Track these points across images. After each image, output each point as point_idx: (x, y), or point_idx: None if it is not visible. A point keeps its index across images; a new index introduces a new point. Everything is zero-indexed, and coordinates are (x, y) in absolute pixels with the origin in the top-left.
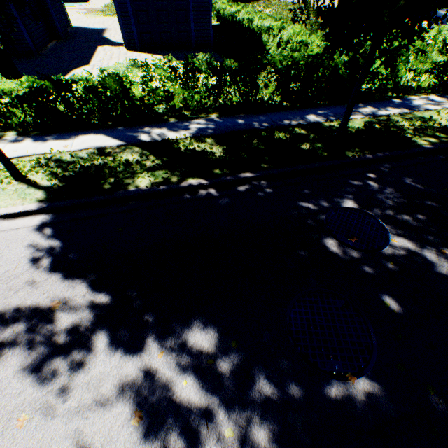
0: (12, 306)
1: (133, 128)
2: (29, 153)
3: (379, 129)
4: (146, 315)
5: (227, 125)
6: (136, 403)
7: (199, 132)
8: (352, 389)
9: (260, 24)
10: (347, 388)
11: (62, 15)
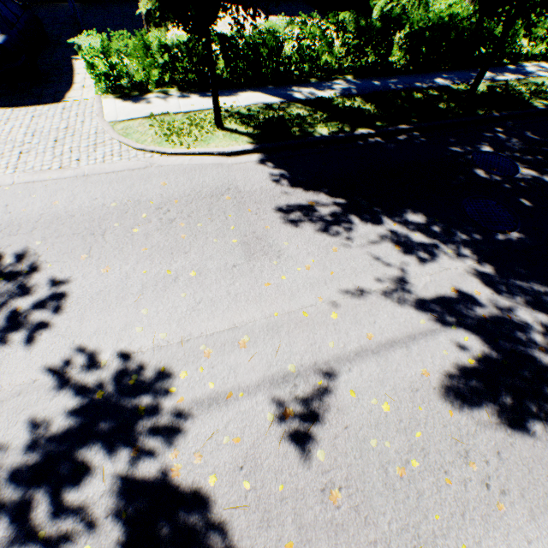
0: (282, 204)
1: (282, 87)
2: (206, 108)
3: (500, 92)
4: (374, 208)
5: (366, 87)
6: (393, 243)
7: (344, 92)
8: (509, 237)
9: None
10: (506, 236)
11: None
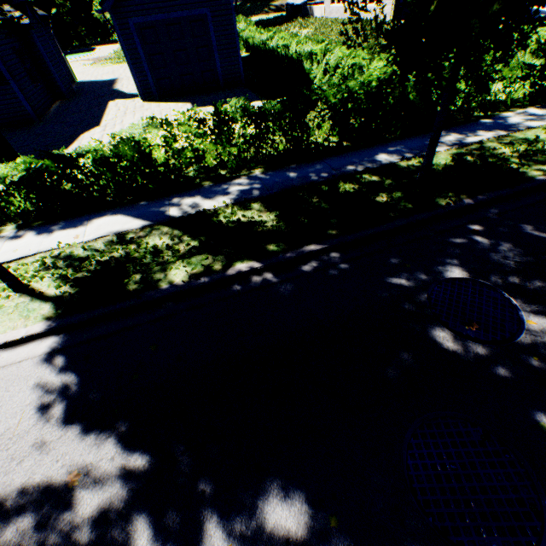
0: (14, 486)
1: (158, 201)
2: (32, 252)
3: (472, 162)
4: (201, 482)
5: (276, 182)
6: None
7: (241, 196)
8: None
9: (299, 49)
10: None
11: (65, 70)
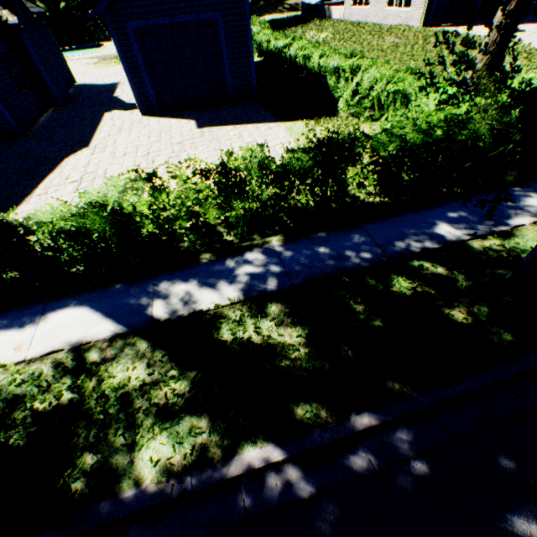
0: None
1: (140, 284)
2: None
3: None
4: None
5: (301, 263)
6: None
7: (253, 286)
8: None
9: (324, 63)
10: None
11: (63, 72)
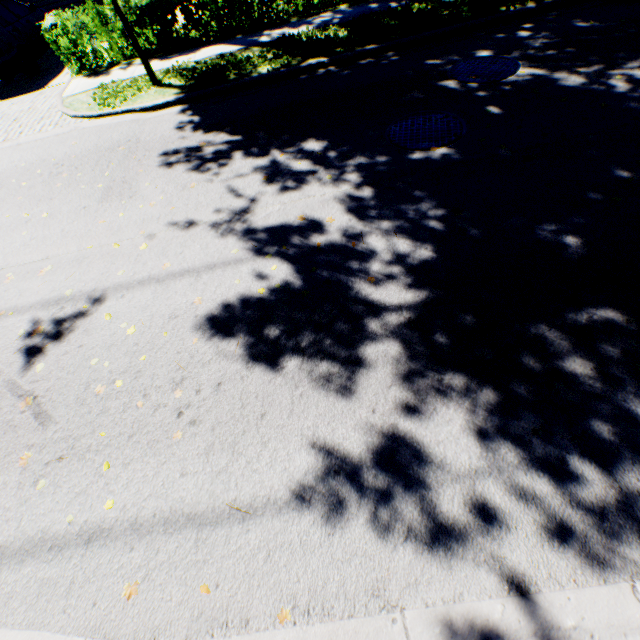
0: (172, 149)
1: (252, 35)
2: (159, 70)
3: None
4: (270, 141)
5: (357, 13)
6: (265, 174)
7: (323, 25)
8: (431, 154)
9: None
10: (427, 154)
11: None
